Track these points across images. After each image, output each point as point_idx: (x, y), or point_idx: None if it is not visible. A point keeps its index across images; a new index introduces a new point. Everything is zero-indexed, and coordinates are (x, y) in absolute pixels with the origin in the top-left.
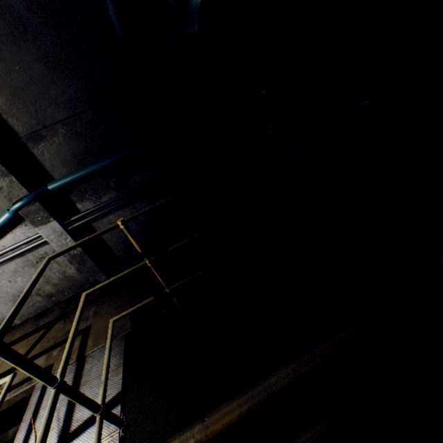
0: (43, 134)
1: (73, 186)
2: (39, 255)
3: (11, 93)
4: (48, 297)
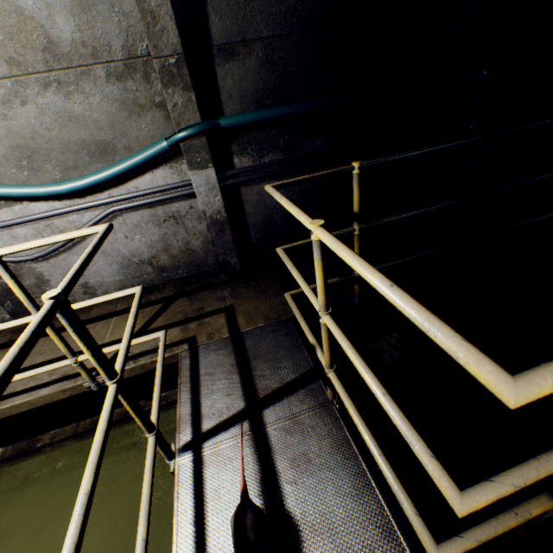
0: (236, 50)
1: (240, 132)
2: (169, 212)
3: None
4: (158, 271)
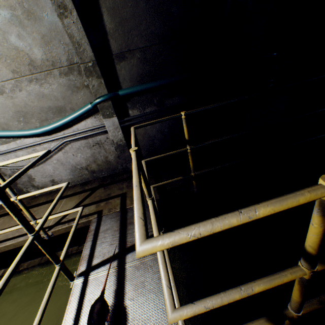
0: (126, 55)
1: (131, 97)
2: (95, 141)
3: (119, 21)
4: (91, 173)
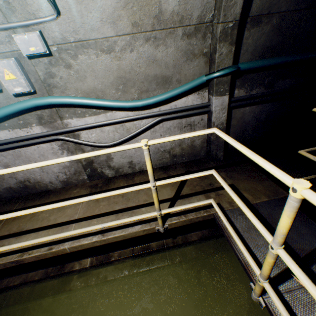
0: (261, 20)
1: (244, 73)
2: (188, 122)
3: None
4: (172, 157)
